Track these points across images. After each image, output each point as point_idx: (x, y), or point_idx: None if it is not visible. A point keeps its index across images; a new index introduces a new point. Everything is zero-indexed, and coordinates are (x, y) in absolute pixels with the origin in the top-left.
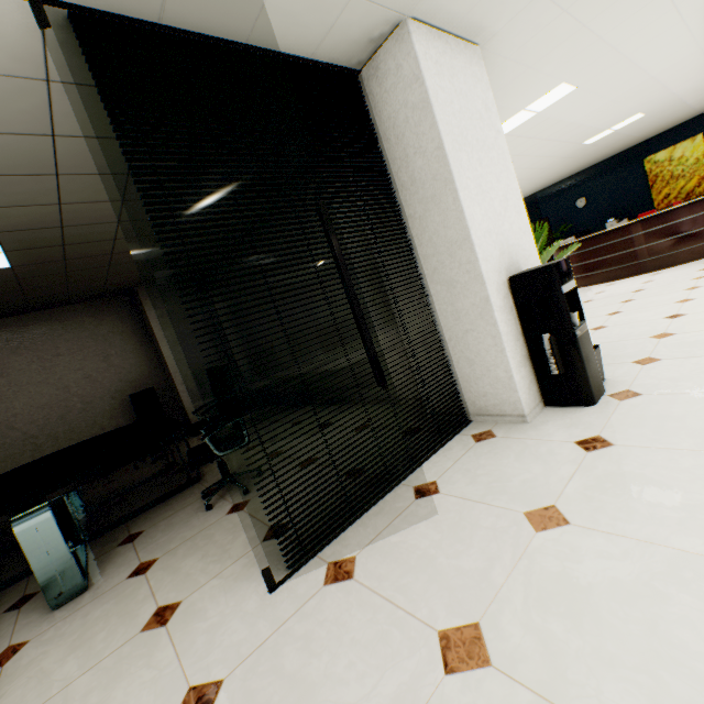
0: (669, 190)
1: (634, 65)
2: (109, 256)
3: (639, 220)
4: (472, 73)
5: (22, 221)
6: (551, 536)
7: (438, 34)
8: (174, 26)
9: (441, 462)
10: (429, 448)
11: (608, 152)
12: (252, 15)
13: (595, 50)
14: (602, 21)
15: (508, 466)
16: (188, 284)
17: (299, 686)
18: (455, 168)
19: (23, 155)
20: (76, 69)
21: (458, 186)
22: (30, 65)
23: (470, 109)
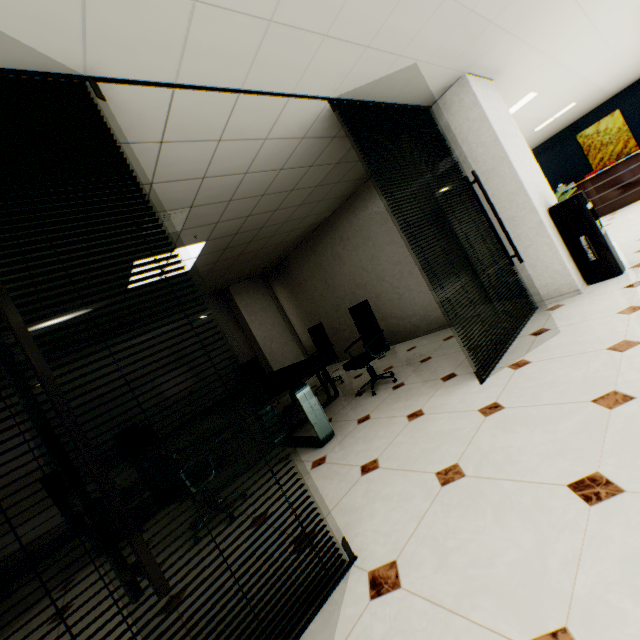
0: (602, 155)
1: (573, 73)
2: (236, 258)
3: (590, 178)
4: (495, 96)
5: (223, 231)
6: (639, 312)
7: (477, 79)
8: (368, 101)
9: (536, 323)
10: (519, 323)
11: (548, 135)
12: (401, 88)
13: (553, 69)
14: (560, 53)
15: (587, 308)
16: (260, 280)
17: (545, 384)
18: (507, 150)
19: (260, 184)
20: (317, 130)
21: (510, 159)
22: (303, 131)
23: (501, 117)
